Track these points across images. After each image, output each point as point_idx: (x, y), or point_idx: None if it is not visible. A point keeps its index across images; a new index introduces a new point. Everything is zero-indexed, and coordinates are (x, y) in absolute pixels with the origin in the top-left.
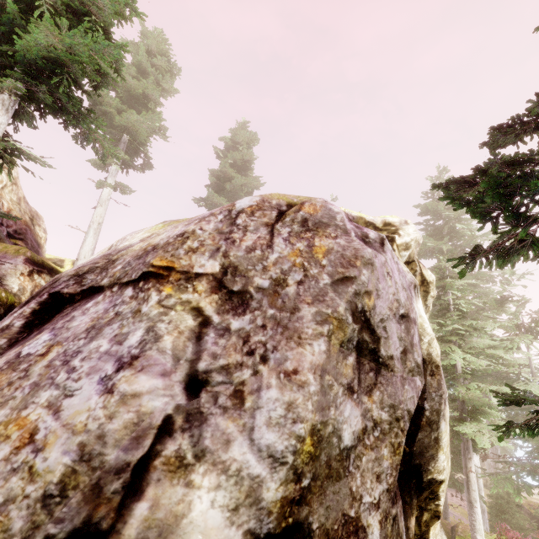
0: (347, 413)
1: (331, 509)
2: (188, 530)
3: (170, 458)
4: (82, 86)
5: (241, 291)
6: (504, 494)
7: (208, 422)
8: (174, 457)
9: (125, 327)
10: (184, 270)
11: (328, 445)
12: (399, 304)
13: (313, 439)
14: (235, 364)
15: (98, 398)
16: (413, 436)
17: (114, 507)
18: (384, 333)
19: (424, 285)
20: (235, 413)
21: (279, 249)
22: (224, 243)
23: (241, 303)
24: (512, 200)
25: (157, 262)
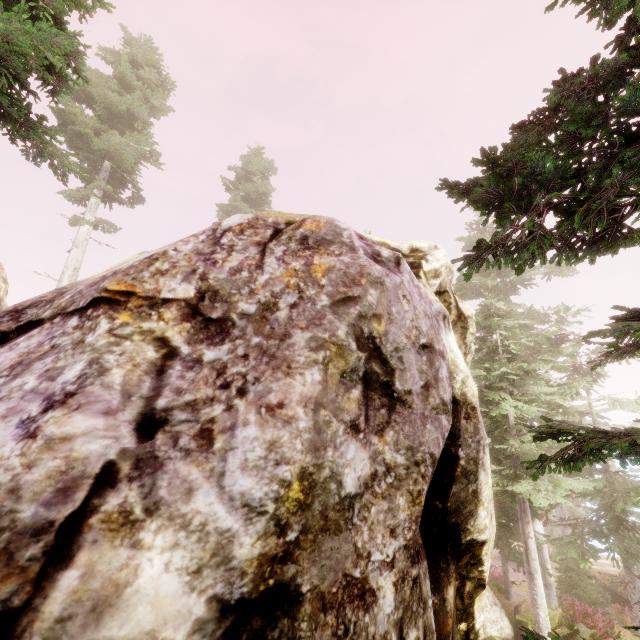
0: (350, 456)
1: (328, 568)
2: (133, 601)
3: (112, 514)
4: (27, 84)
5: (221, 319)
6: (573, 565)
7: (164, 468)
8: (118, 513)
9: (60, 360)
10: (149, 295)
11: (324, 491)
12: (420, 332)
13: (303, 484)
14: (204, 399)
15: (15, 445)
16: (446, 490)
17: (30, 578)
18: (400, 364)
19: (462, 320)
20: (201, 456)
21: (270, 270)
22: (202, 265)
23: (219, 332)
24: (511, 181)
25: (112, 286)
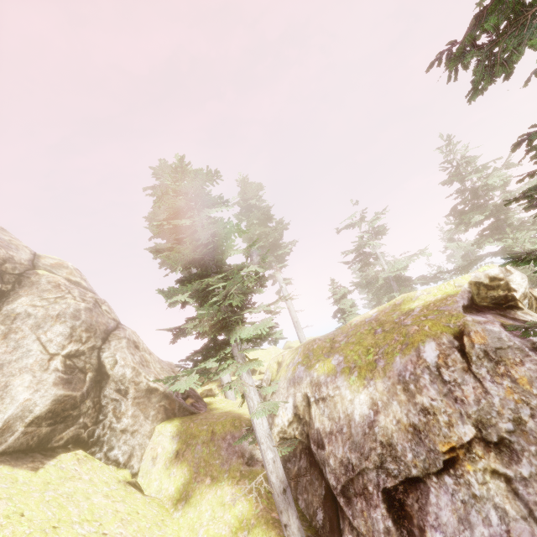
0: None
1: None
2: None
3: None
4: (273, 325)
5: (500, 440)
6: None
7: None
8: None
9: (481, 512)
10: (460, 445)
11: None
12: None
13: None
14: None
15: None
16: None
17: None
18: None
19: None
20: None
21: (495, 392)
22: (459, 406)
23: (510, 451)
24: None
25: (443, 449)
